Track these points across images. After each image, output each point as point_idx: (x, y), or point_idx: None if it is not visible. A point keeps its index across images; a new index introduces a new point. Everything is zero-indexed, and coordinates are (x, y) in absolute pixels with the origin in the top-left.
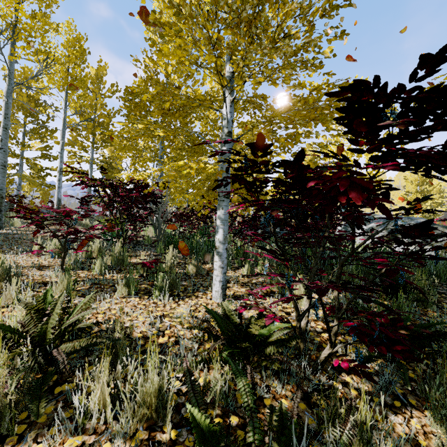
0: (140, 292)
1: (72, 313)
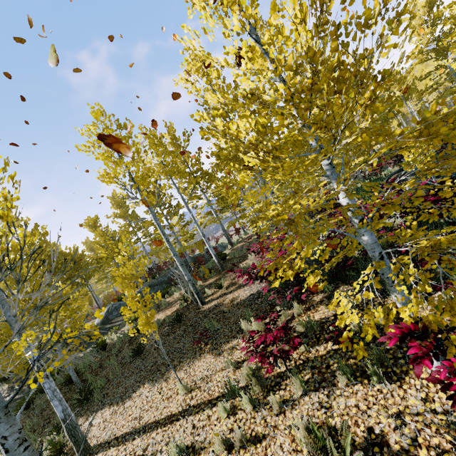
0: (356, 373)
1: (345, 453)
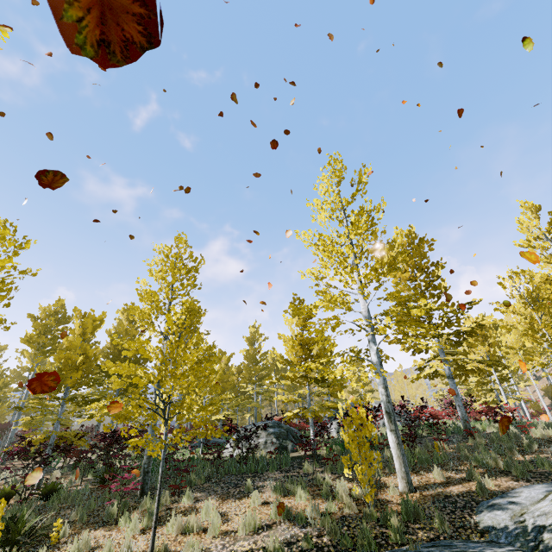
0: None
1: None
